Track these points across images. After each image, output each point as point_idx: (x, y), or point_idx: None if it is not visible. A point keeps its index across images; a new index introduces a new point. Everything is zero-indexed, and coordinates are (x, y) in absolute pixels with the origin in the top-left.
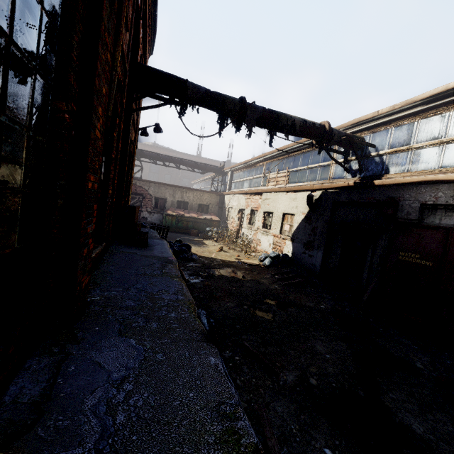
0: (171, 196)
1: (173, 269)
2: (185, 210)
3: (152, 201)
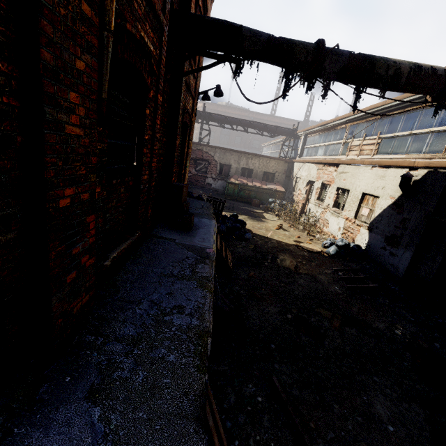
0: (235, 163)
1: (206, 266)
2: (249, 178)
3: (217, 168)
